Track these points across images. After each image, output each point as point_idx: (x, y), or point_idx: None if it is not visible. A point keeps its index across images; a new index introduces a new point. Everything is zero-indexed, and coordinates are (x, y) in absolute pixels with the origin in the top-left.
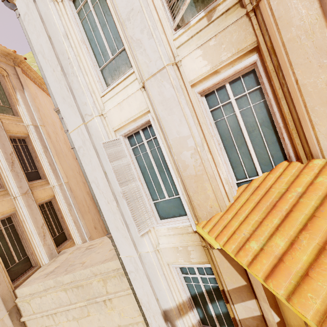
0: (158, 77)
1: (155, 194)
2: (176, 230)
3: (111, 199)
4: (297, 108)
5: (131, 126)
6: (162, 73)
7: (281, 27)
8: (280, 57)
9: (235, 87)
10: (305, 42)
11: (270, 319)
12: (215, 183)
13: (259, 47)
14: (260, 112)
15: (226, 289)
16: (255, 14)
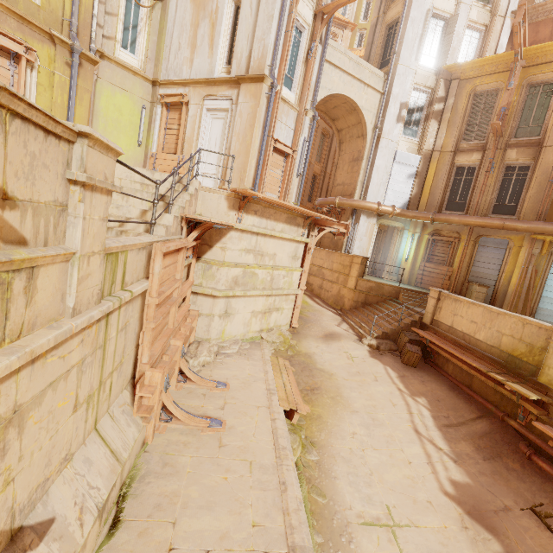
0: (465, 6)
1: (424, 51)
2: (427, 70)
3: (416, 33)
4: (486, 48)
5: (439, 13)
6: (467, 6)
7: (494, 25)
8: (490, 33)
9: (474, 34)
10: (495, 33)
11: (449, 105)
12: (457, 55)
13: (487, 27)
14: (474, 47)
15: (436, 97)
16: (491, 18)
